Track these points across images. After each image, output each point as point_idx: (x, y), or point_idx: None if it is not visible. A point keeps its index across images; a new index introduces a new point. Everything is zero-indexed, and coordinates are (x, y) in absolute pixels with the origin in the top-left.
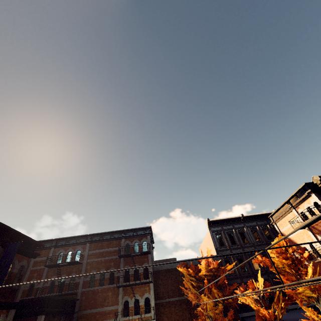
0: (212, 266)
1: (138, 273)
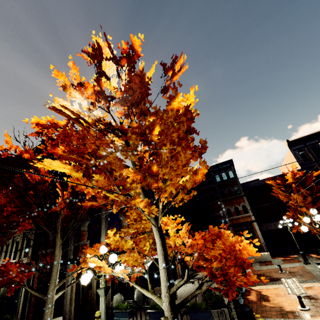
0: (298, 175)
1: (232, 192)
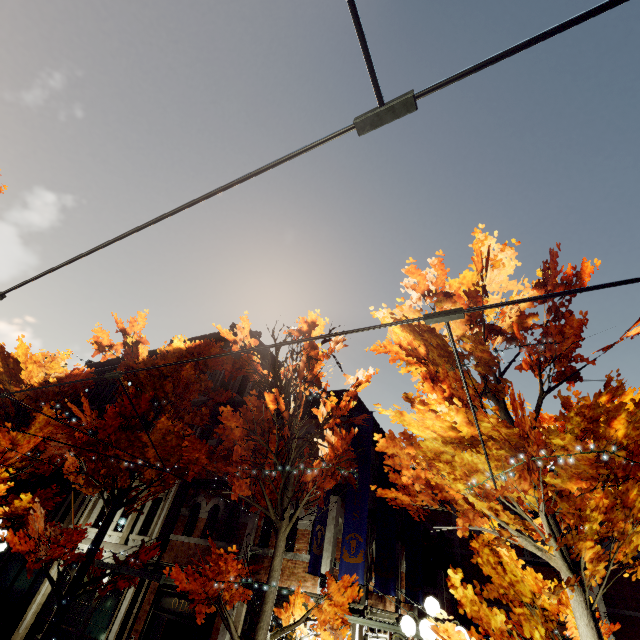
0: None
1: None
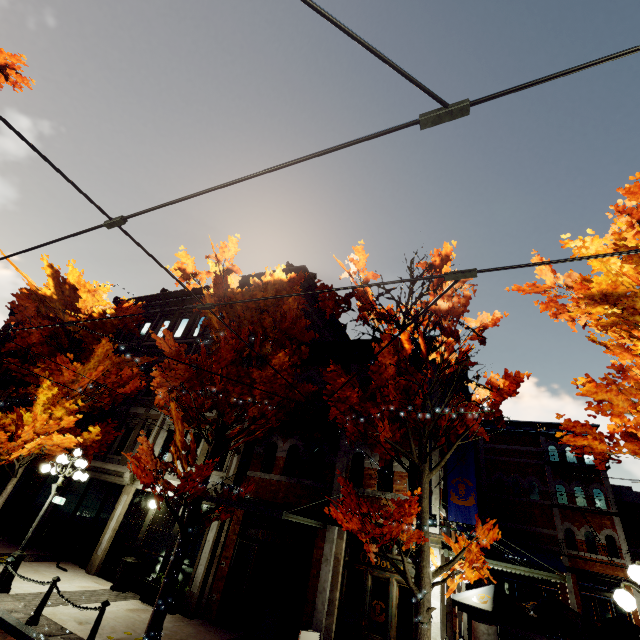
0: None
1: (590, 496)
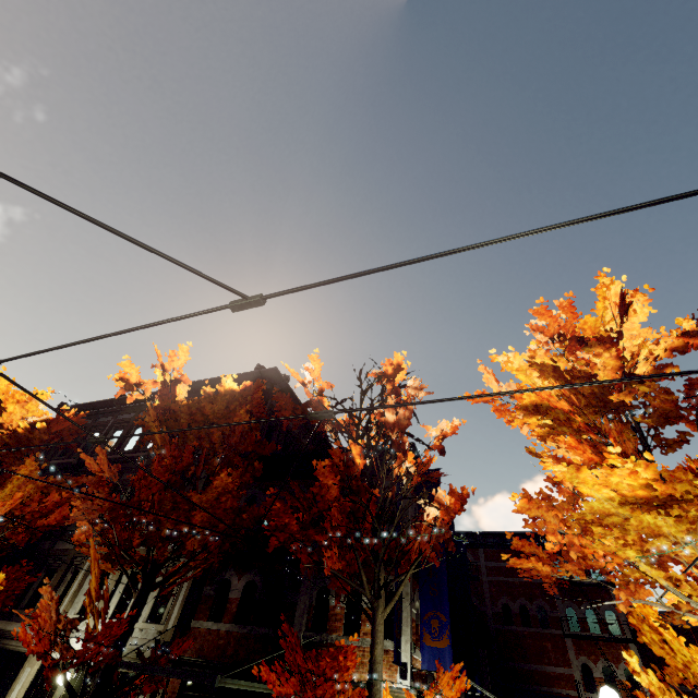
0: None
1: (601, 619)
